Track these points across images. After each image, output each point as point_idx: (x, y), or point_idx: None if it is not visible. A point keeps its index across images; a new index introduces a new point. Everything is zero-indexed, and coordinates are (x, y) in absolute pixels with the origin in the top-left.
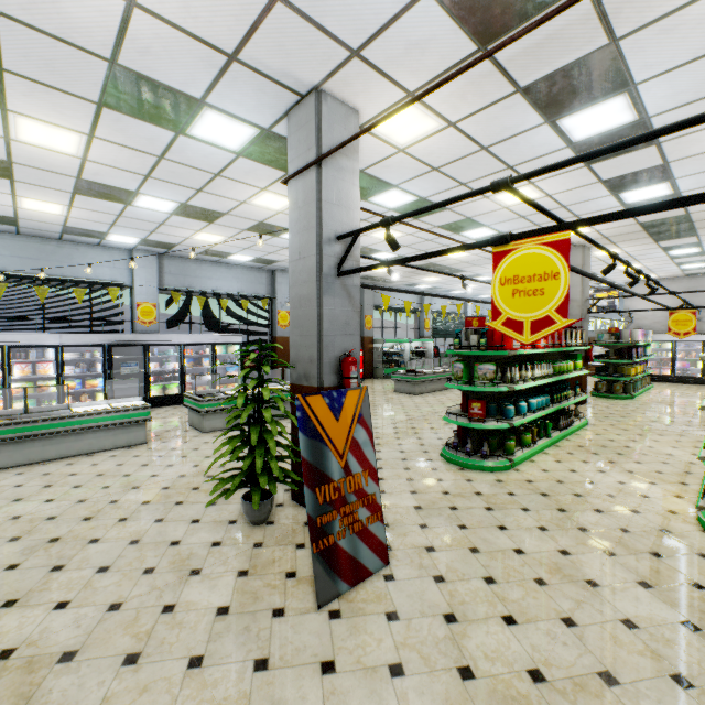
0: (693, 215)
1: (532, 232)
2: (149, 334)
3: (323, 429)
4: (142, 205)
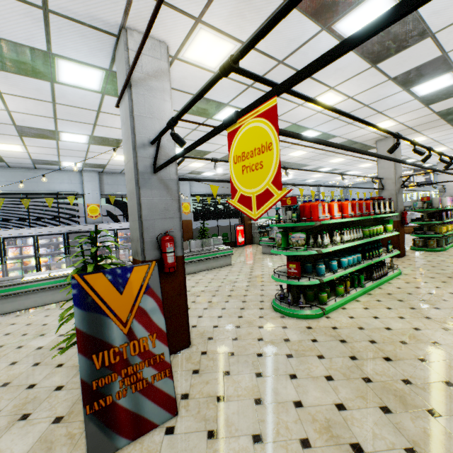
0: None
1: (250, 106)
2: (93, 224)
3: (103, 302)
4: (67, 139)
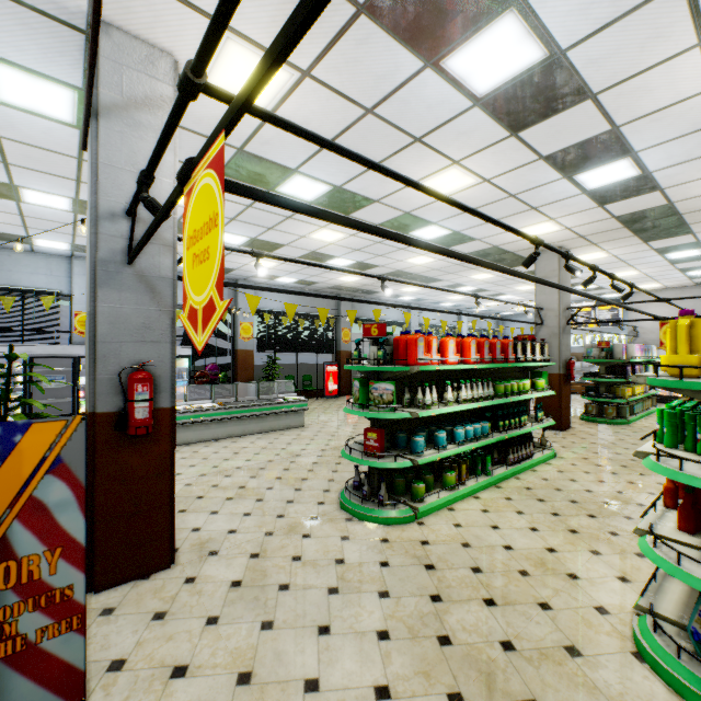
0: (678, 205)
1: (204, 149)
2: (80, 345)
3: None
4: (34, 201)
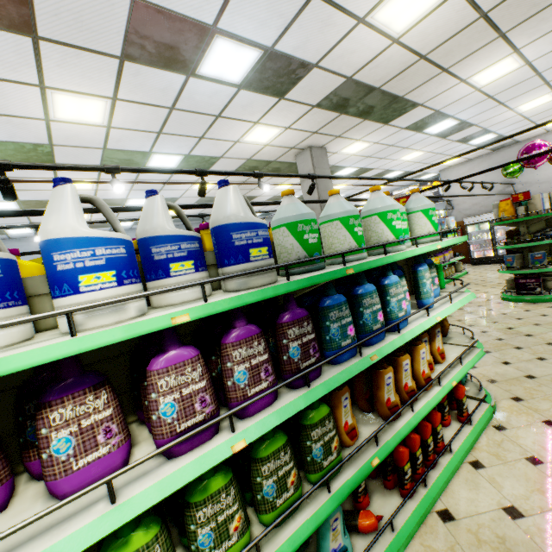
0: (361, 78)
1: None
2: None
3: None
4: None
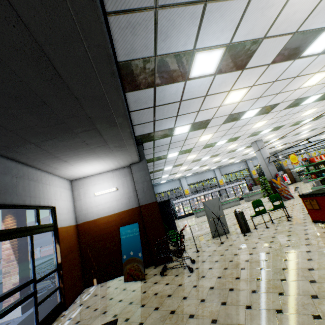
0: None
1: (291, 154)
2: (224, 186)
3: (275, 182)
4: (222, 161)
